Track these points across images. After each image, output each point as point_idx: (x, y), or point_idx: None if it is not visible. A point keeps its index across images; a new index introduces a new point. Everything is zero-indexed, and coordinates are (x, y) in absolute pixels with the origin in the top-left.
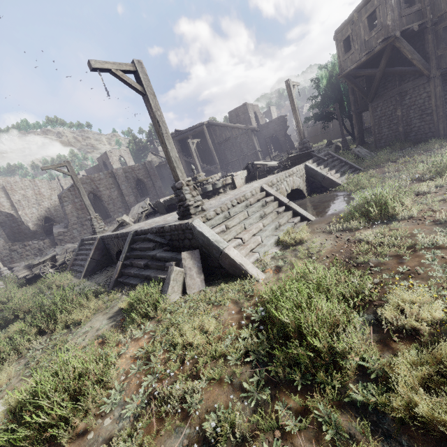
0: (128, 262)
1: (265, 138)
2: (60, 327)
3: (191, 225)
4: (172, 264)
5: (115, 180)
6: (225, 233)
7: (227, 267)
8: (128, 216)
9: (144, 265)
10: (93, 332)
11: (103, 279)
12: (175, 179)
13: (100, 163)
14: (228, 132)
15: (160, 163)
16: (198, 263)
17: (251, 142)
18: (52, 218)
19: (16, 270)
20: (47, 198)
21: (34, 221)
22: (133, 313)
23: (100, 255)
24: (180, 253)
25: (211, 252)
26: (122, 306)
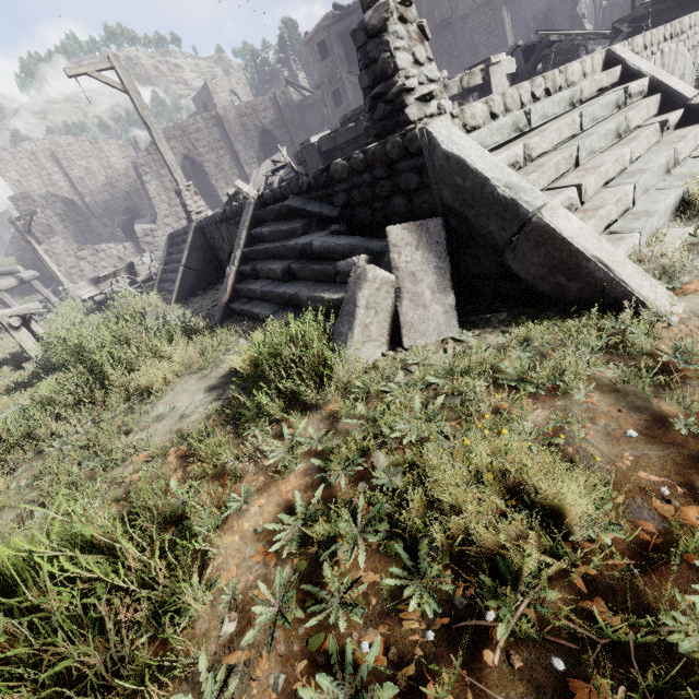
0: (247, 268)
1: (529, 20)
2: (112, 399)
3: (420, 139)
4: (358, 263)
5: (224, 132)
6: (522, 172)
7: (532, 273)
8: (246, 185)
9: (284, 271)
10: (172, 421)
11: (206, 306)
12: (364, 2)
13: (199, 107)
14: (448, 3)
15: (302, 101)
16: (436, 261)
17: (498, 26)
18: (136, 211)
19: (77, 287)
20: (123, 175)
21: (111, 216)
22: (260, 391)
23: (200, 261)
24: (375, 238)
25: (479, 228)
26: (235, 367)
